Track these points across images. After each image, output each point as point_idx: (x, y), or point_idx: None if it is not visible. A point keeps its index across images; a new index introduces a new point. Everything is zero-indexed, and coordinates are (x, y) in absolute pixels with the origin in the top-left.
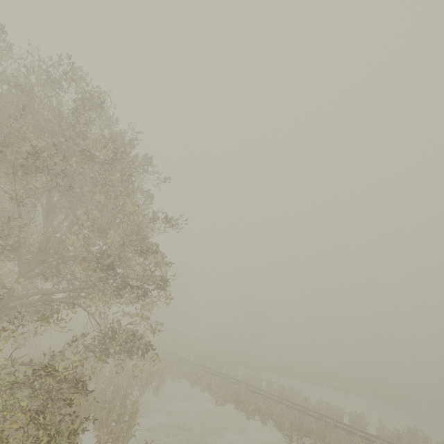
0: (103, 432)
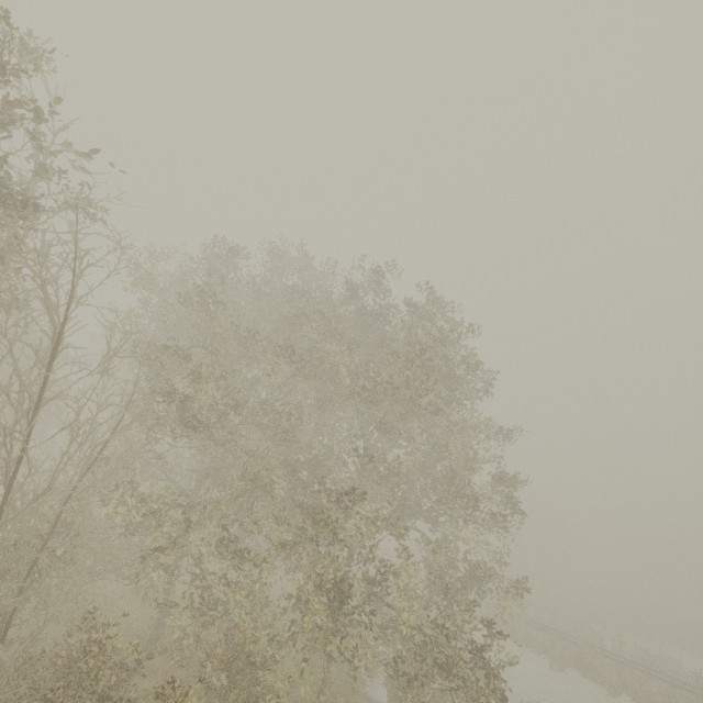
0: (451, 686)
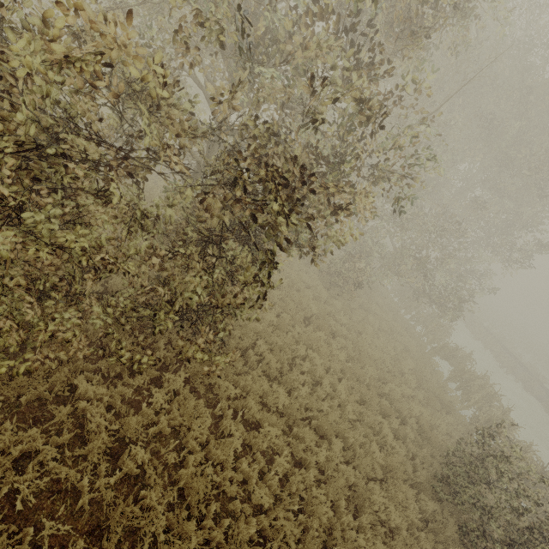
0: None
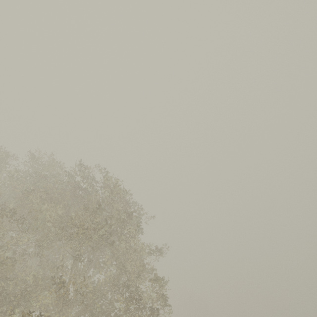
0: None
